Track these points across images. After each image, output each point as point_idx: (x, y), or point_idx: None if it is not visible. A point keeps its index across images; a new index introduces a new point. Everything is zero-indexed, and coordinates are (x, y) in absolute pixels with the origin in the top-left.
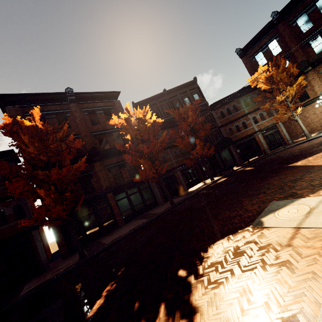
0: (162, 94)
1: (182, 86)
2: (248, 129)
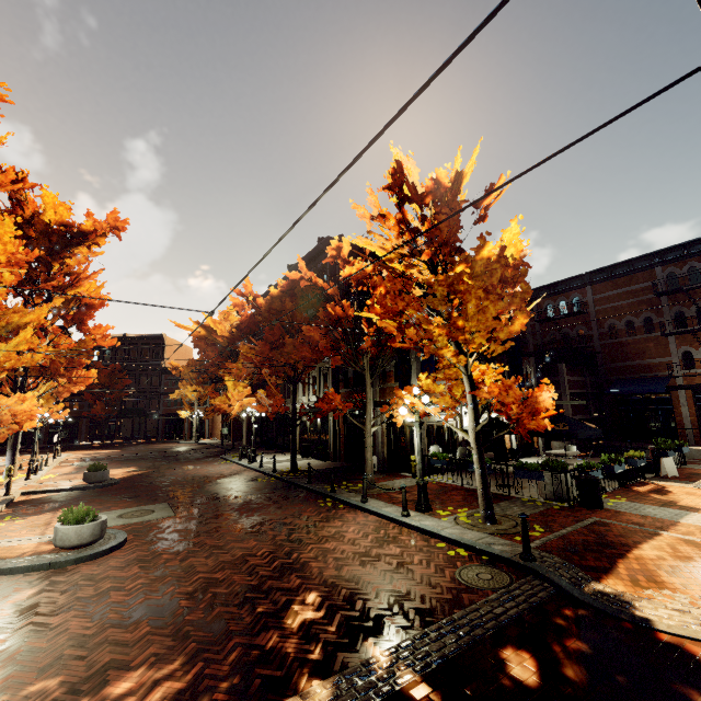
0: (122, 338)
1: (145, 337)
2: (182, 407)
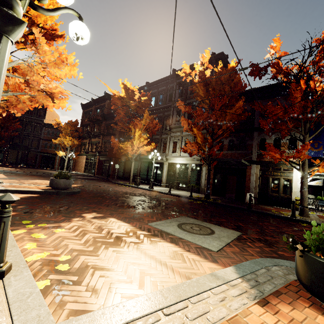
0: None
1: None
2: (55, 150)
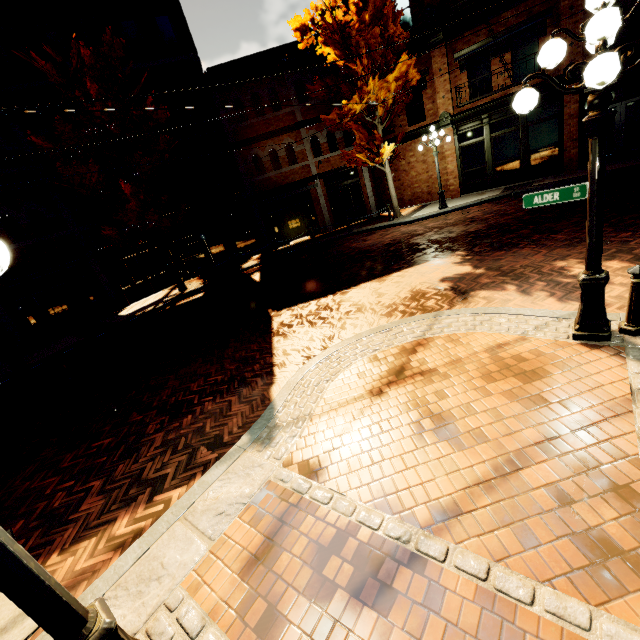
0: None
1: None
2: (297, 166)
